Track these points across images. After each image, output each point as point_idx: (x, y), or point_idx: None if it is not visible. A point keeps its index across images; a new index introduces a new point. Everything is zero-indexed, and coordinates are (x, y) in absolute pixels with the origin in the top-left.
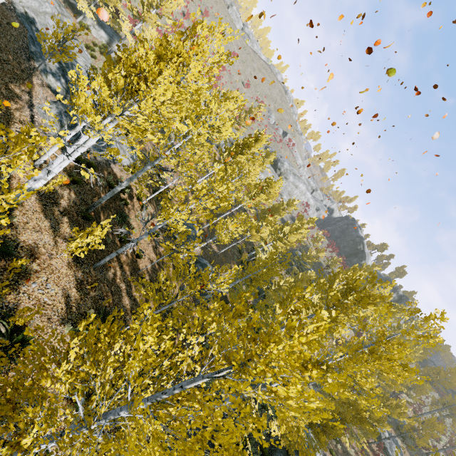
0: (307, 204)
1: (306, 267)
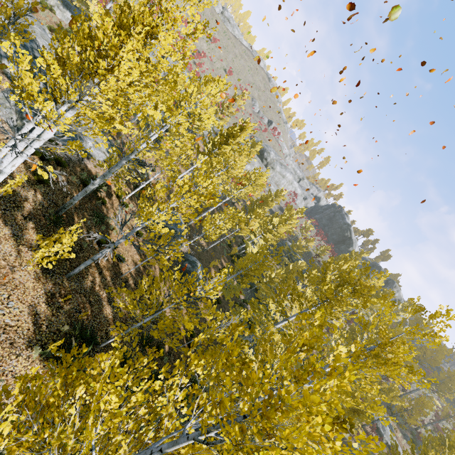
0: (294, 193)
1: (296, 257)
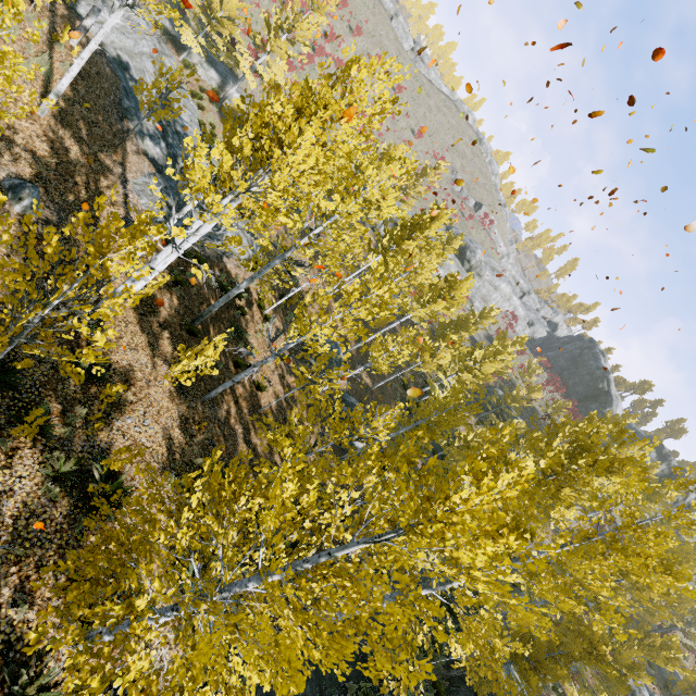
0: (513, 315)
1: (511, 415)
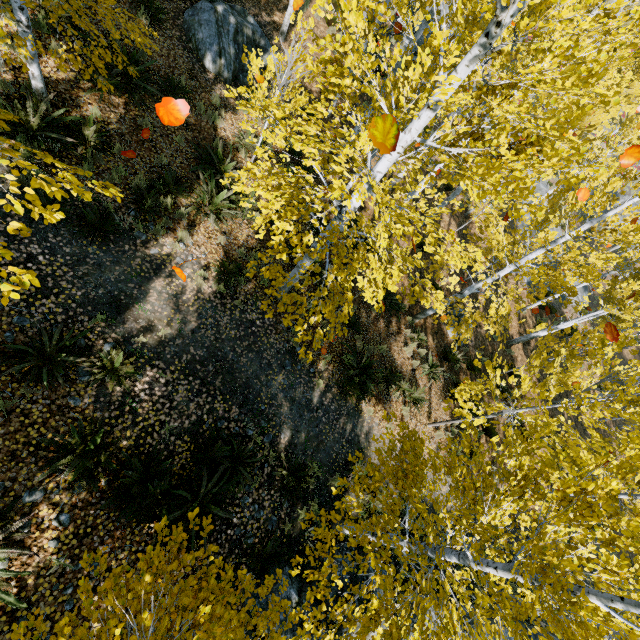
0: None
1: None
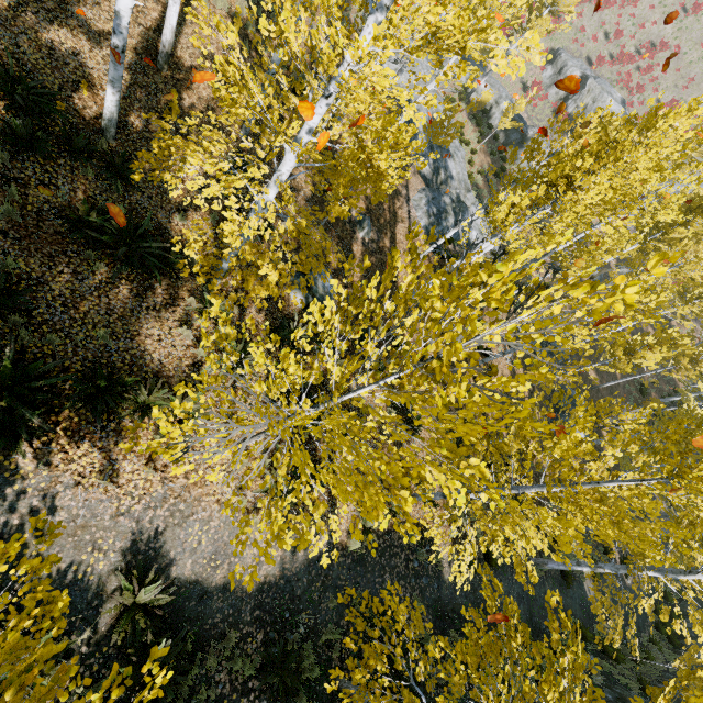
0: None
1: None
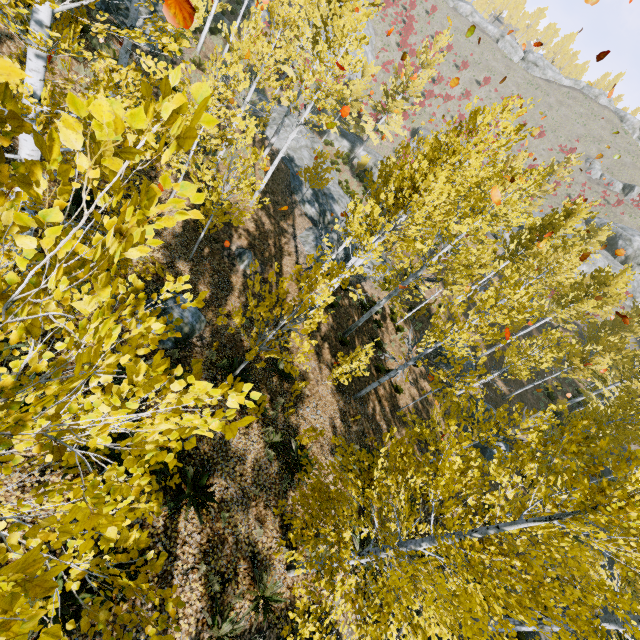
0: None
1: None
